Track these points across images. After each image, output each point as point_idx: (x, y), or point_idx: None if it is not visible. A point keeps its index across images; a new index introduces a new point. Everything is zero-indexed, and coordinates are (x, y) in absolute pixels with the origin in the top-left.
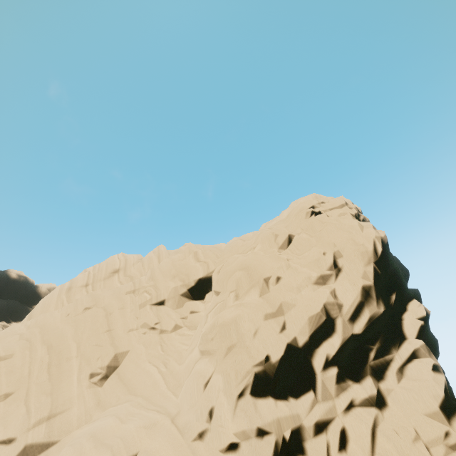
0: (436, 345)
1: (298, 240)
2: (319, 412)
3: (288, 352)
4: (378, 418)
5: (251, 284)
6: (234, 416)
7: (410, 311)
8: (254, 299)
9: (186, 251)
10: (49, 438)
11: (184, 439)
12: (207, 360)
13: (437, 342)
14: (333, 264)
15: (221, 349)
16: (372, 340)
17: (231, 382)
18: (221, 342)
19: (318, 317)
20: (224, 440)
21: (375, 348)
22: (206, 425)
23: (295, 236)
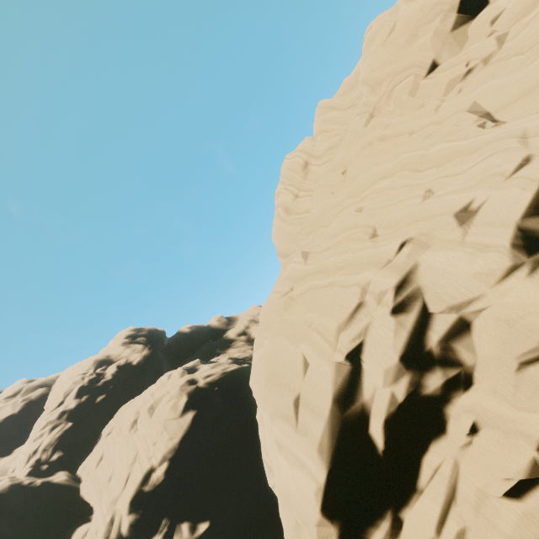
0: None
1: None
2: None
3: None
4: None
5: None
6: None
7: None
8: None
9: (386, 18)
10: None
11: None
12: None
13: None
14: None
15: None
16: None
17: None
18: None
19: None
20: None
21: None
22: None
23: None
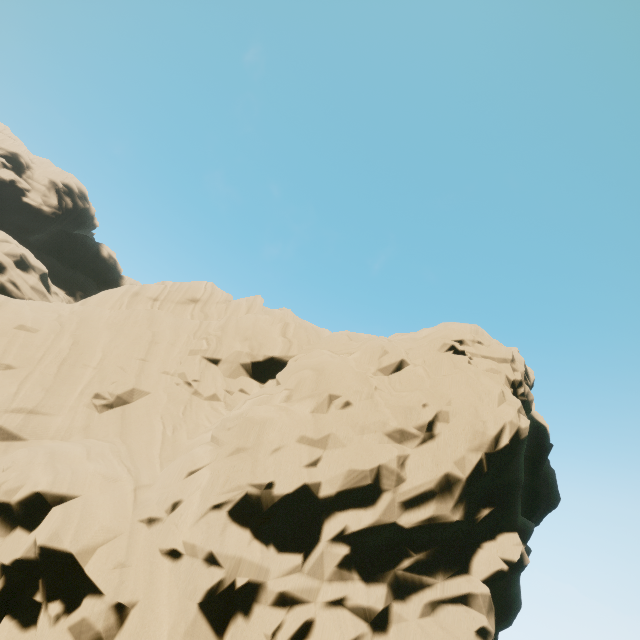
0: (512, 608)
1: (409, 372)
2: (295, 583)
3: (300, 493)
4: (363, 639)
5: (312, 392)
6: (195, 523)
7: (499, 543)
8: (303, 412)
9: (278, 316)
10: (20, 431)
11: (132, 514)
12: (210, 449)
13: (518, 607)
14: (428, 425)
15: (230, 445)
16: (418, 545)
17: (216, 486)
18: (235, 437)
19: (361, 475)
20: (169, 541)
21: (416, 558)
22: (162, 514)
23: (409, 365)
